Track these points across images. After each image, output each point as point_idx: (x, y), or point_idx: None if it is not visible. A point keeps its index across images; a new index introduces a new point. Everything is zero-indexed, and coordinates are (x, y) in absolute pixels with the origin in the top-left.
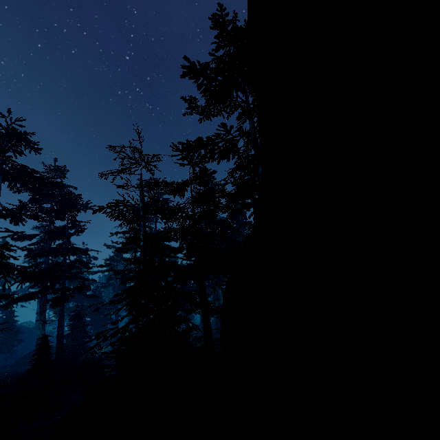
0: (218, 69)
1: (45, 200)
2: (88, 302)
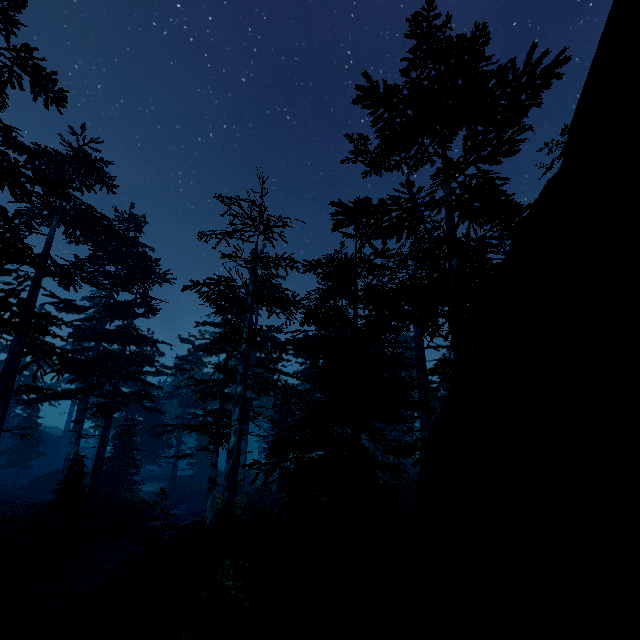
0: (412, 97)
1: (109, 260)
2: (141, 414)
